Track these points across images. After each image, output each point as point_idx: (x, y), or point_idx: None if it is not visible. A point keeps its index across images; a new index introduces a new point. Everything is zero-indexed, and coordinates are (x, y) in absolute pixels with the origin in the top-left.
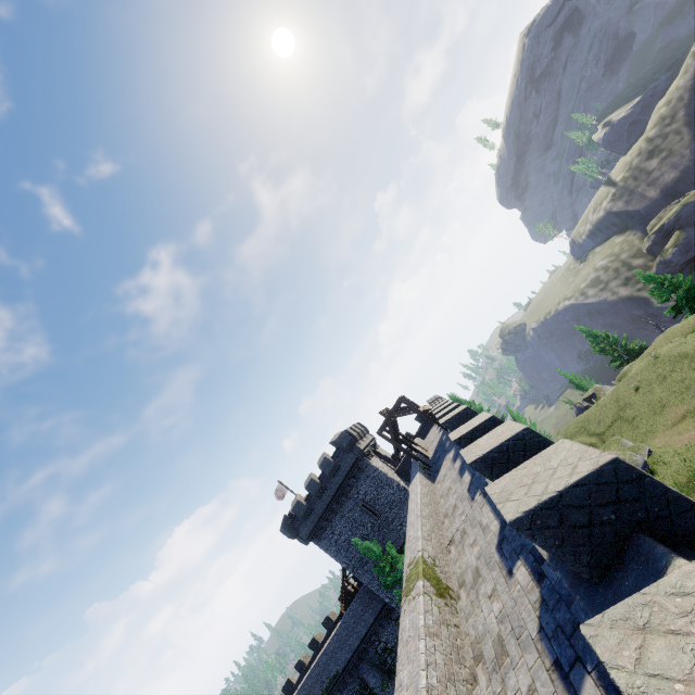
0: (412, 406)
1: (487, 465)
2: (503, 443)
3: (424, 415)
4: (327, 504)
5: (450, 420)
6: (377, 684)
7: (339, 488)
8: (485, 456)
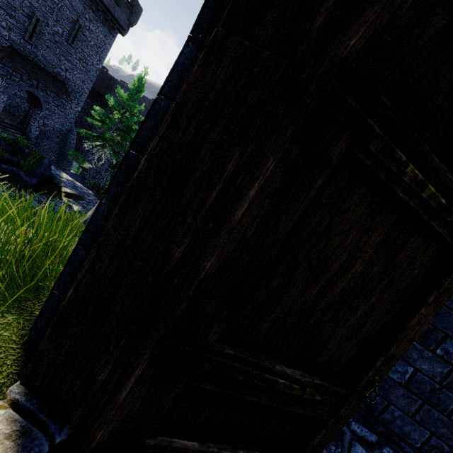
0: None
1: None
2: None
3: None
4: None
5: None
6: None
7: None
8: None
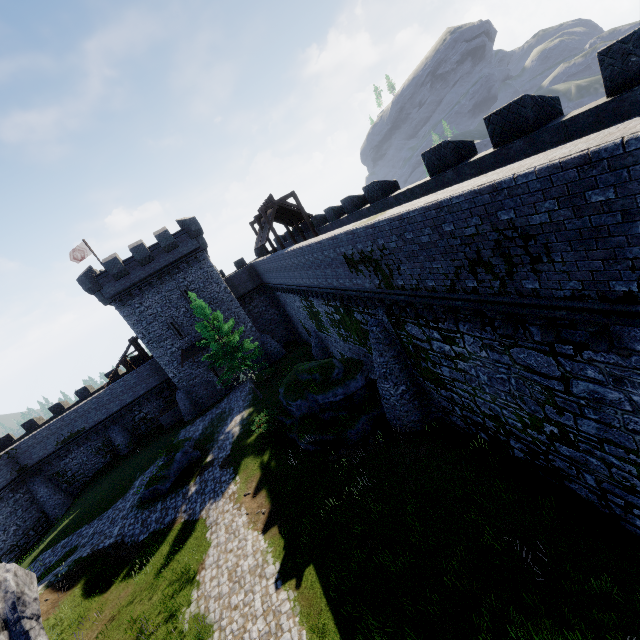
0: (300, 204)
1: (532, 102)
2: (545, 96)
3: (306, 216)
4: (148, 275)
5: (381, 182)
6: (124, 442)
7: (168, 265)
8: (534, 96)
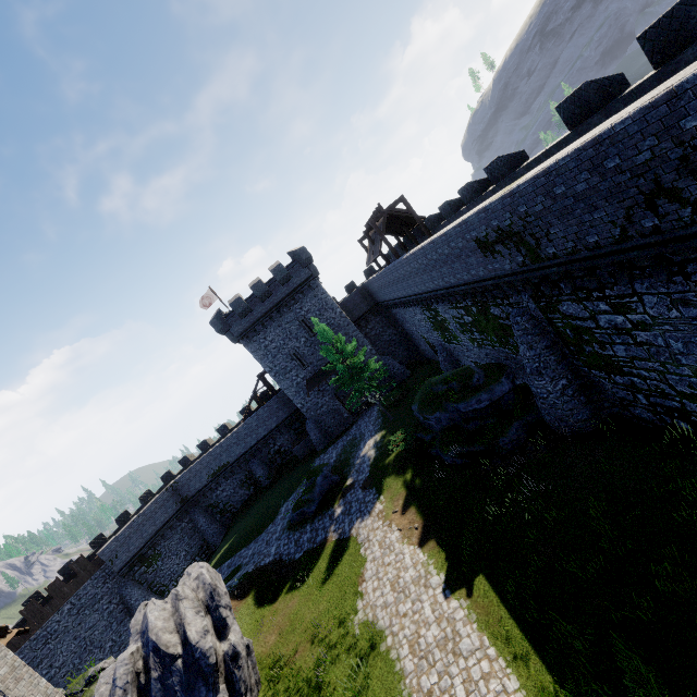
0: (411, 208)
1: None
2: None
3: (418, 219)
4: (268, 309)
5: (506, 156)
6: (264, 474)
7: (285, 298)
8: None
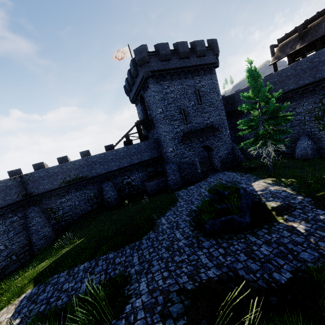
0: None
1: None
2: None
3: None
4: (181, 66)
5: None
6: (114, 197)
7: (194, 66)
8: None
